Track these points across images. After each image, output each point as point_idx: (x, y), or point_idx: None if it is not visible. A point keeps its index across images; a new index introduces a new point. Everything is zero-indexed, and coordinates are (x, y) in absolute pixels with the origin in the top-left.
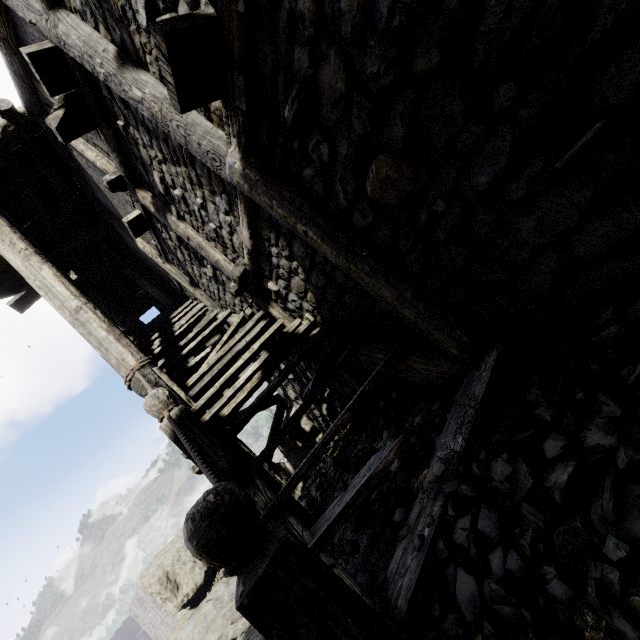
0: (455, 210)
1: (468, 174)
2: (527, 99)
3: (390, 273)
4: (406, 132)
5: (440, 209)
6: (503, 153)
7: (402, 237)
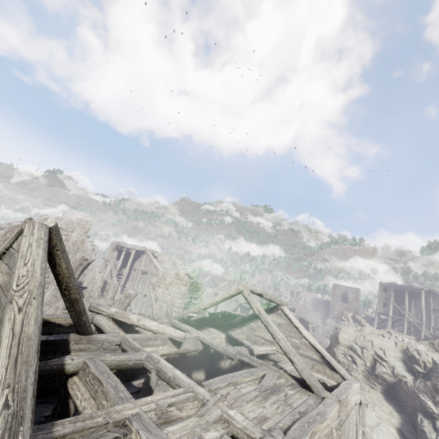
0: None
1: None
2: None
3: None
4: None
5: None
6: None
7: None
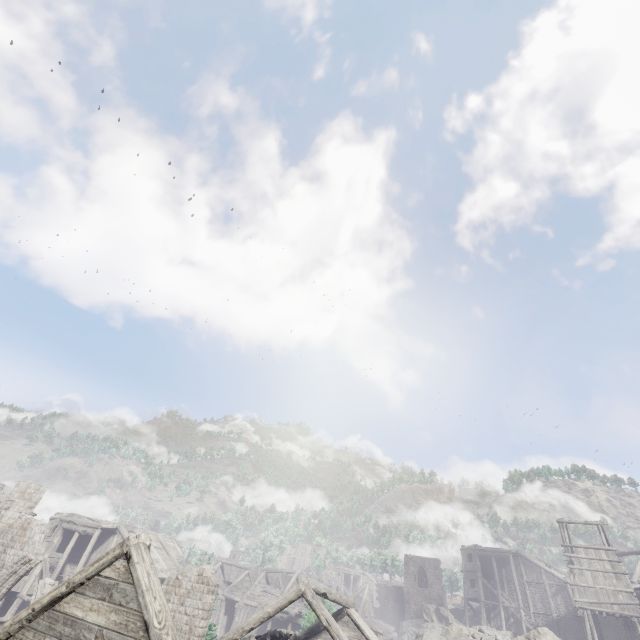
0: (568, 638)
1: (570, 638)
2: (575, 639)
3: (560, 635)
4: (569, 633)
5: (568, 637)
6: (572, 639)
7: (563, 635)
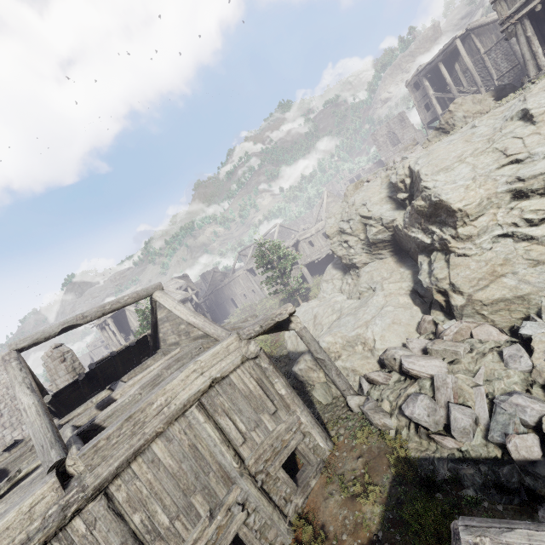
0: None
1: None
2: None
3: None
4: None
5: None
6: None
7: None
